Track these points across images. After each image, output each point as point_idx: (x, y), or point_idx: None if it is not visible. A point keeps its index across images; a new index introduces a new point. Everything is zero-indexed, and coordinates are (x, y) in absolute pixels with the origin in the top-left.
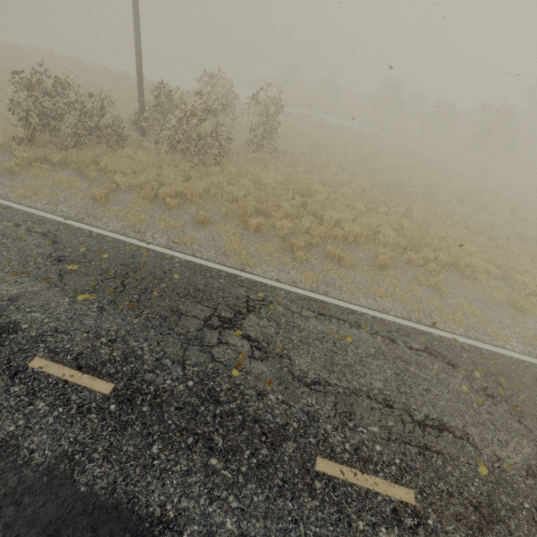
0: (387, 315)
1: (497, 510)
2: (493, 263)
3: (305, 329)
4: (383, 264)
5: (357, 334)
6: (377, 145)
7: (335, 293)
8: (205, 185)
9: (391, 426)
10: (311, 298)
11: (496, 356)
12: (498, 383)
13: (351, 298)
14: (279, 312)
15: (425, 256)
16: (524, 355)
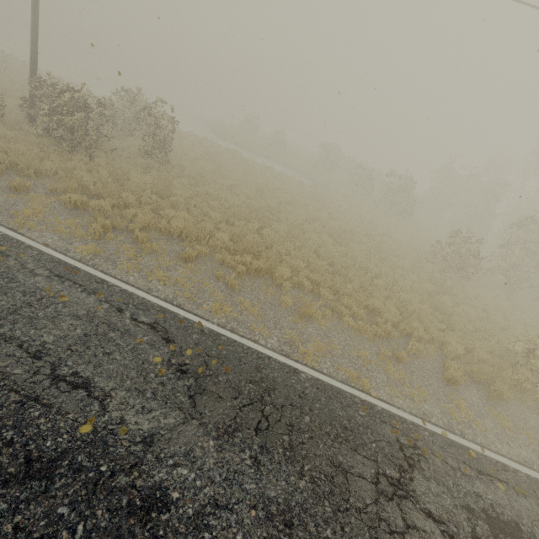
0: (143, 292)
1: (57, 467)
2: (313, 279)
3: (20, 282)
4: (191, 258)
5: (82, 297)
6: (286, 184)
7: (106, 267)
8: (55, 166)
9: (14, 374)
10: (66, 263)
11: (233, 343)
12: (207, 363)
13: (121, 274)
14: (6, 264)
15: (244, 260)
16: (269, 349)
